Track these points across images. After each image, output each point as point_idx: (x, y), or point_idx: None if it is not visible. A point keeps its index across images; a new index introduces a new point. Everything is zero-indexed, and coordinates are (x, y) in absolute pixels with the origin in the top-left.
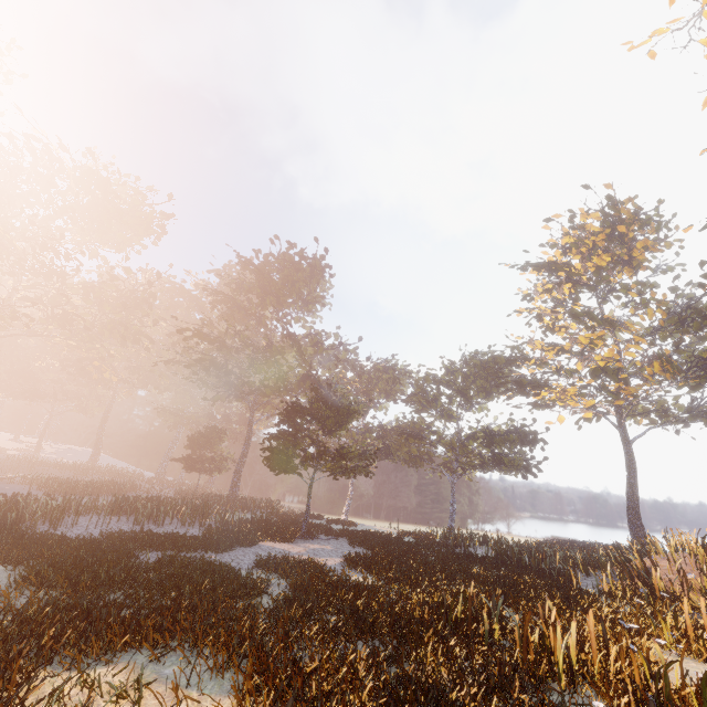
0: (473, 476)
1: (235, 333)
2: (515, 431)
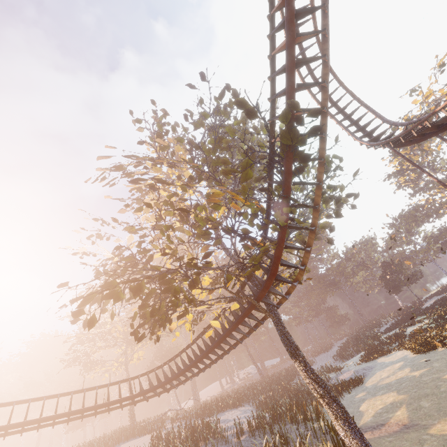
0: (437, 256)
1: (328, 269)
2: (440, 230)
